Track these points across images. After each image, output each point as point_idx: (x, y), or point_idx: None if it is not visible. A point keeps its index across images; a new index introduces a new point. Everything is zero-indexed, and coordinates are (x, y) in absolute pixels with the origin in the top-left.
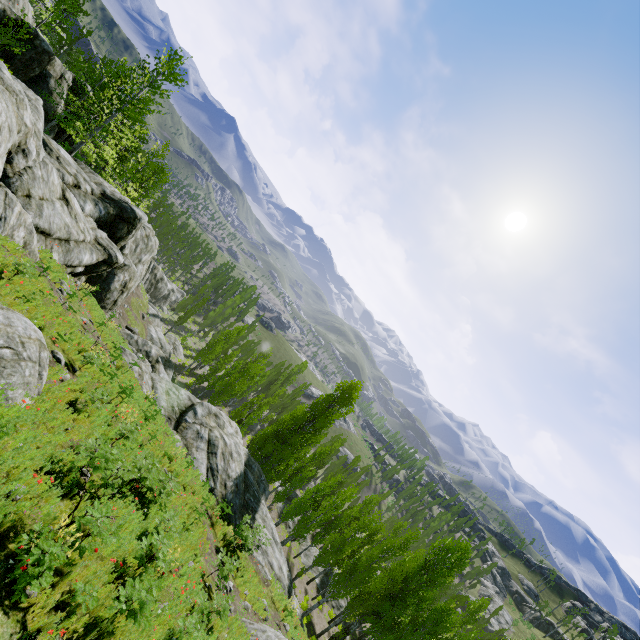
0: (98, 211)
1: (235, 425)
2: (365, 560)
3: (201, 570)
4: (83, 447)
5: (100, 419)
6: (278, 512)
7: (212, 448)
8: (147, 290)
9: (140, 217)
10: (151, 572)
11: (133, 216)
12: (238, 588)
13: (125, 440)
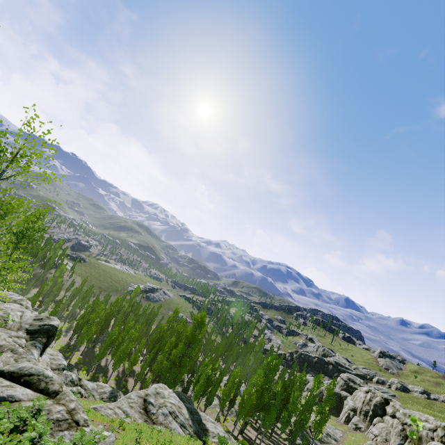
0: (39, 349)
1: (161, 385)
2: (246, 394)
3: None
4: None
5: None
6: None
7: (174, 415)
8: None
9: (58, 325)
10: None
11: (55, 329)
12: None
13: None
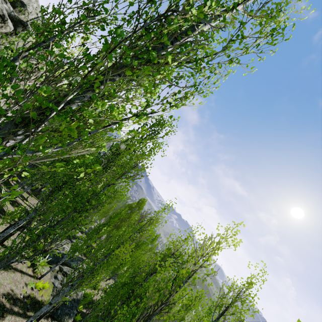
0: (10, 12)
1: None
2: None
3: None
4: None
5: None
6: None
7: None
8: None
9: (30, 27)
10: None
11: (26, 24)
12: None
13: None
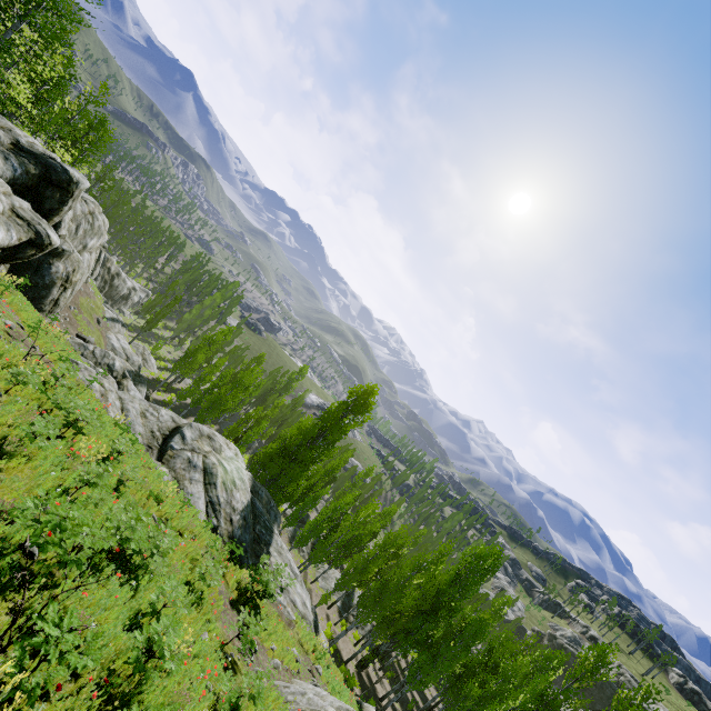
0: (11, 169)
1: (234, 446)
2: (395, 579)
3: (218, 640)
4: (21, 511)
5: (48, 462)
6: (288, 536)
7: (210, 478)
8: (100, 289)
9: (77, 180)
10: (154, 676)
11: (66, 178)
12: (263, 644)
13: (91, 488)
